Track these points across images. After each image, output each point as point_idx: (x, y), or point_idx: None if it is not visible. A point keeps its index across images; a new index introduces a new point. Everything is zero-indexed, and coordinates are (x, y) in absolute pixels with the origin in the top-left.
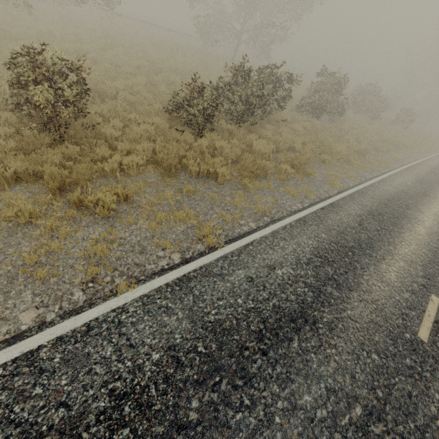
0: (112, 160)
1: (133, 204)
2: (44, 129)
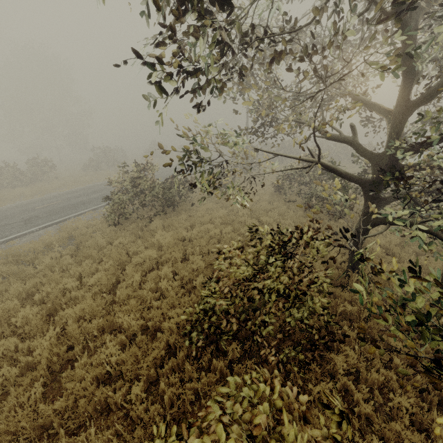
0: None
1: None
2: None
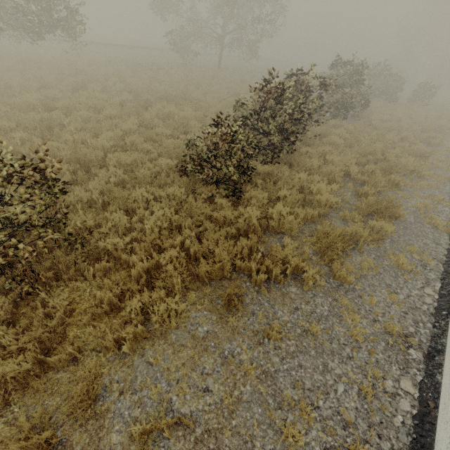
0: (128, 305)
1: (195, 430)
2: (0, 272)
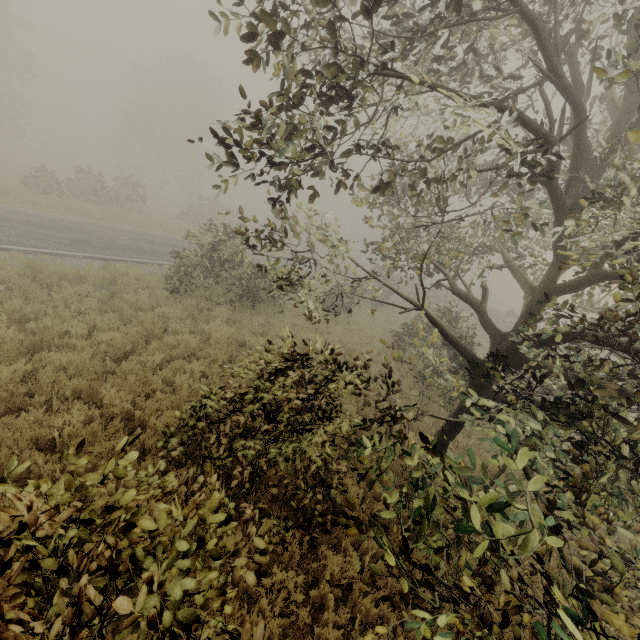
0: None
1: None
2: None
